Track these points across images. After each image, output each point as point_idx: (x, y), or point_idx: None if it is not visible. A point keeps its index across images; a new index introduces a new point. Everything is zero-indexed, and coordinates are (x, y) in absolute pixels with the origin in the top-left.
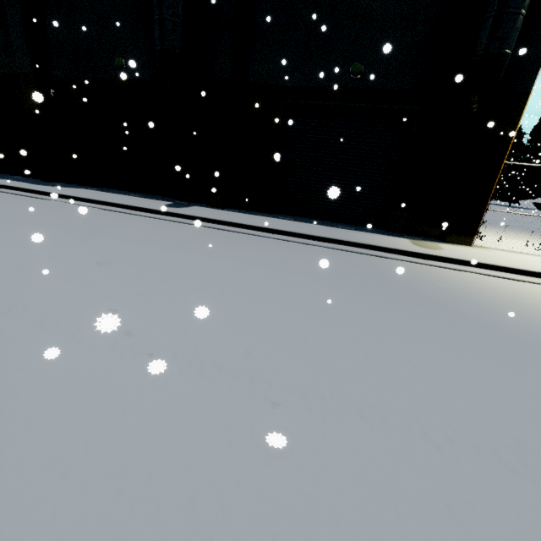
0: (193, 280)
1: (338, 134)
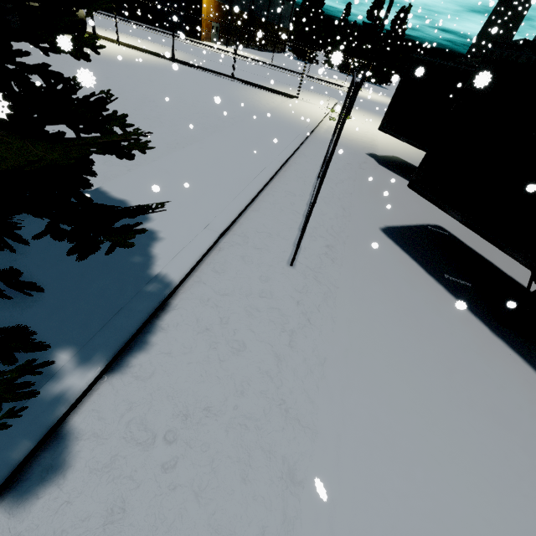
0: (125, 25)
1: (170, 1)
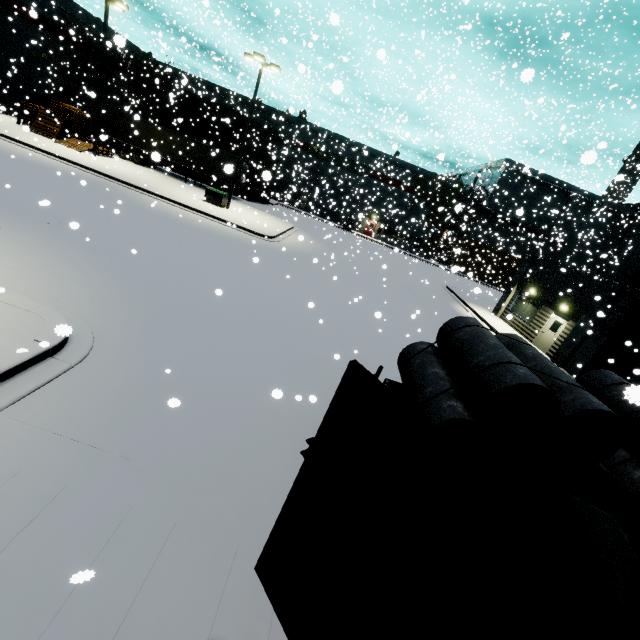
0: None
1: None
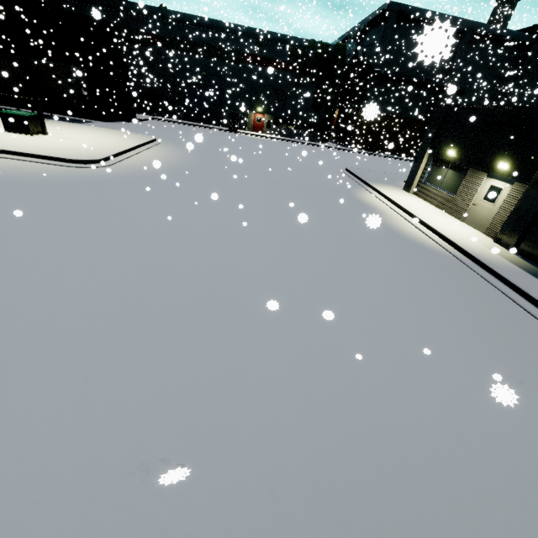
0: None
1: None
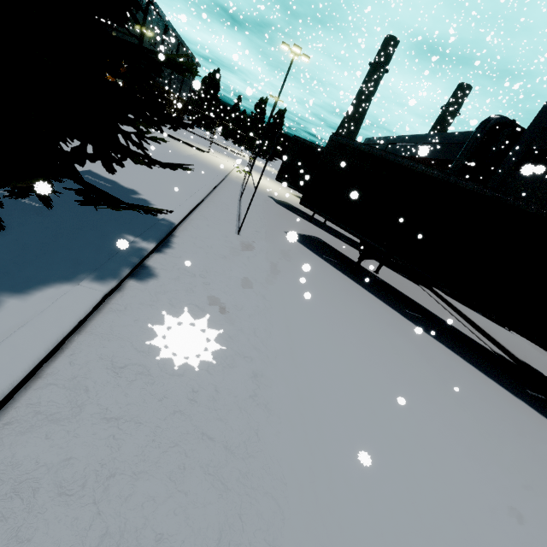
0: None
1: None
